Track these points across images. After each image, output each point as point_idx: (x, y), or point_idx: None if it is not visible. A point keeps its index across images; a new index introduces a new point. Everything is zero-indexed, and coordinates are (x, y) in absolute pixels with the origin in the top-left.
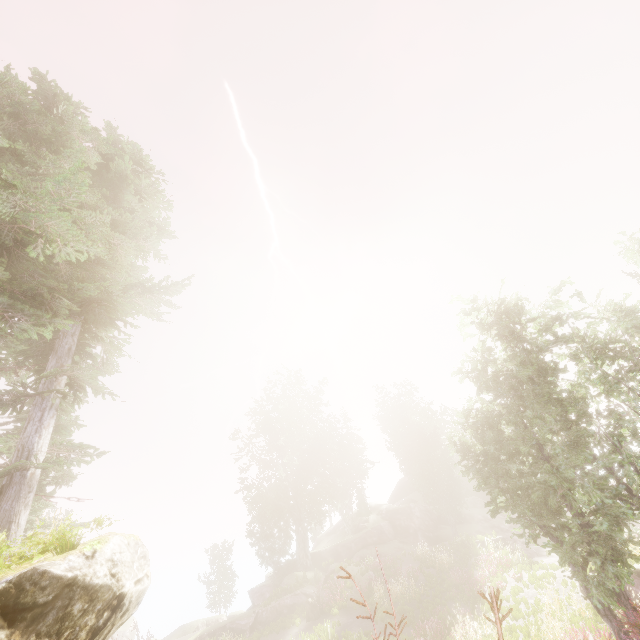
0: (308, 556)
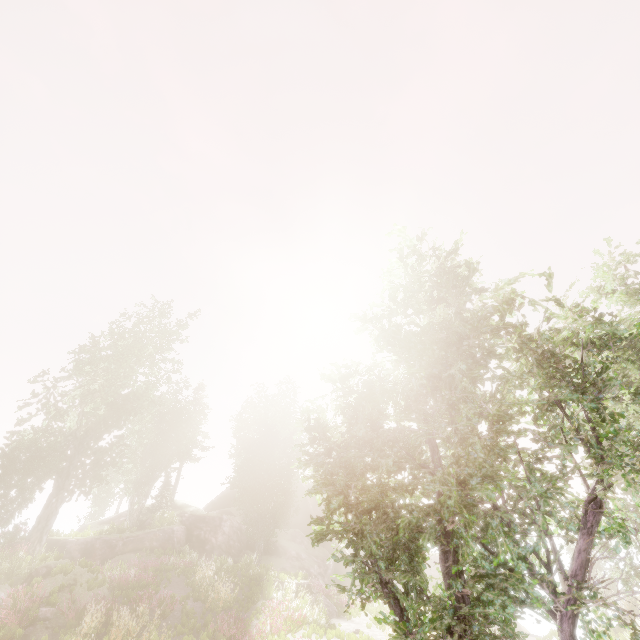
0: (43, 542)
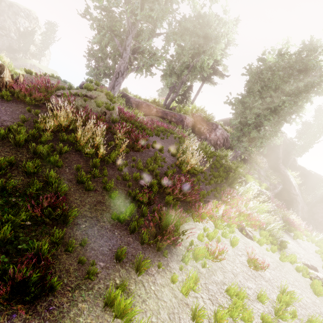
0: (118, 90)
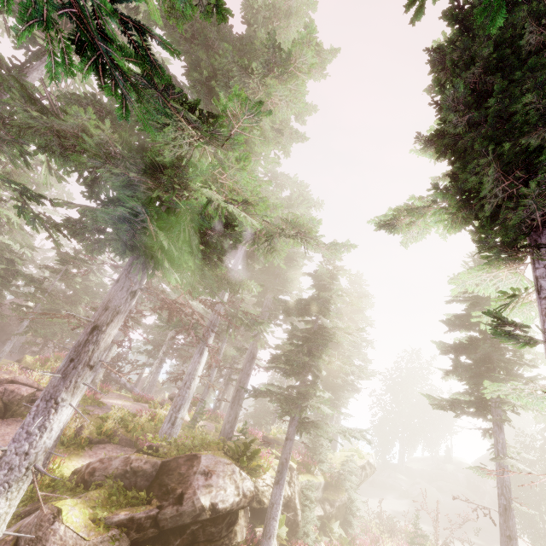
0: (403, 466)
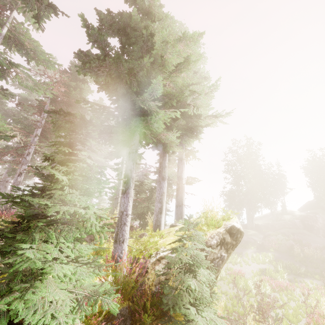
0: (252, 224)
